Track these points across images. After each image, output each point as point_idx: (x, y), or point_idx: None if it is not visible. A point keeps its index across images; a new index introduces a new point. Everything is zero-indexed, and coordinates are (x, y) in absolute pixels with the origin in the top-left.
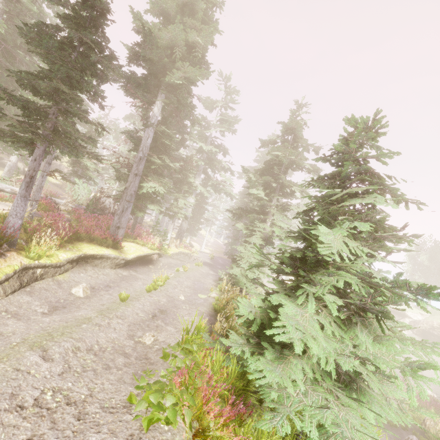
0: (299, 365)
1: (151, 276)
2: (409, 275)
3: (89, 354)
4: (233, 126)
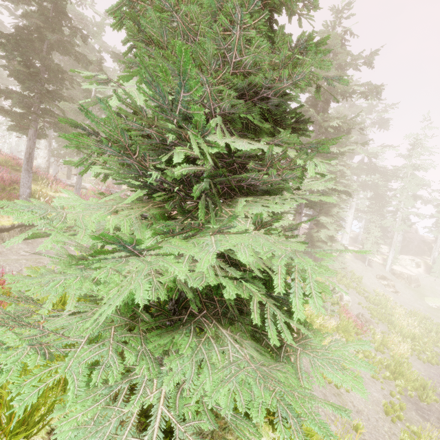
0: None
1: None
2: None
3: None
4: None
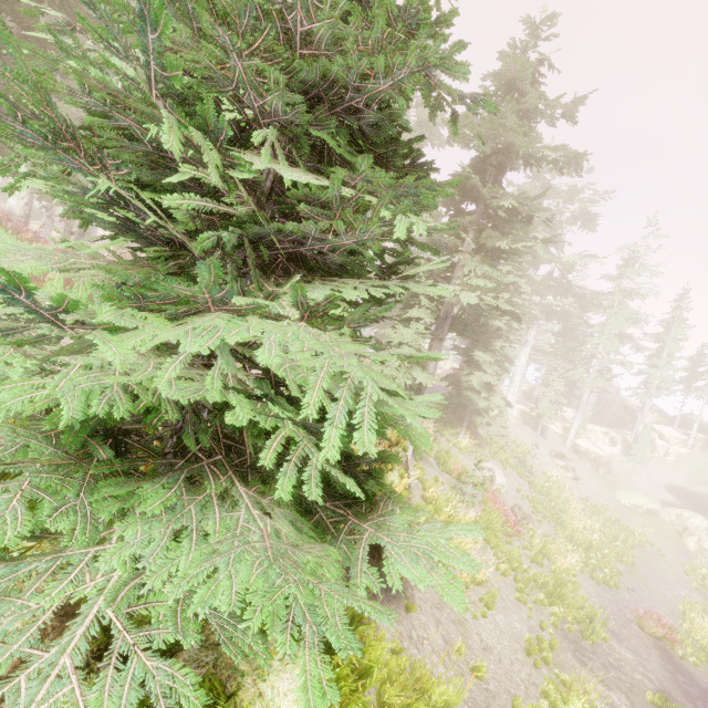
0: None
1: None
2: None
3: None
4: (437, 133)
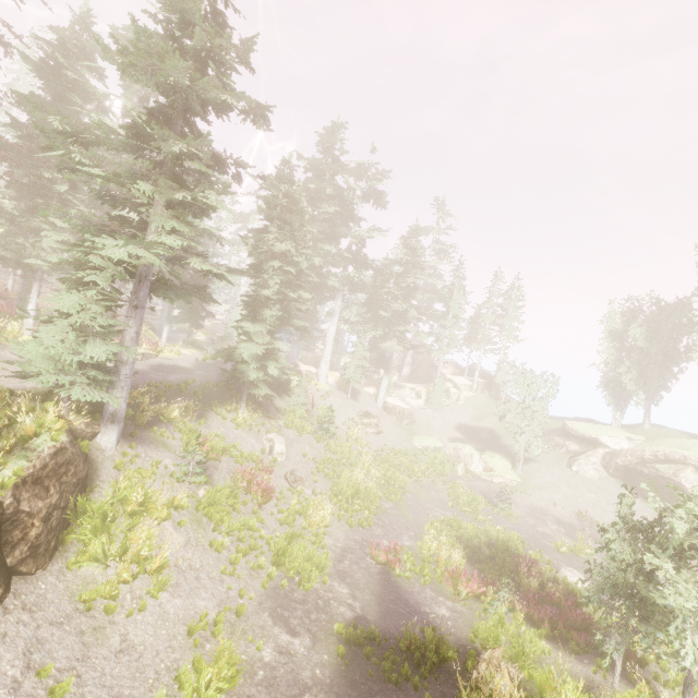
0: None
1: None
2: (610, 370)
3: None
4: None
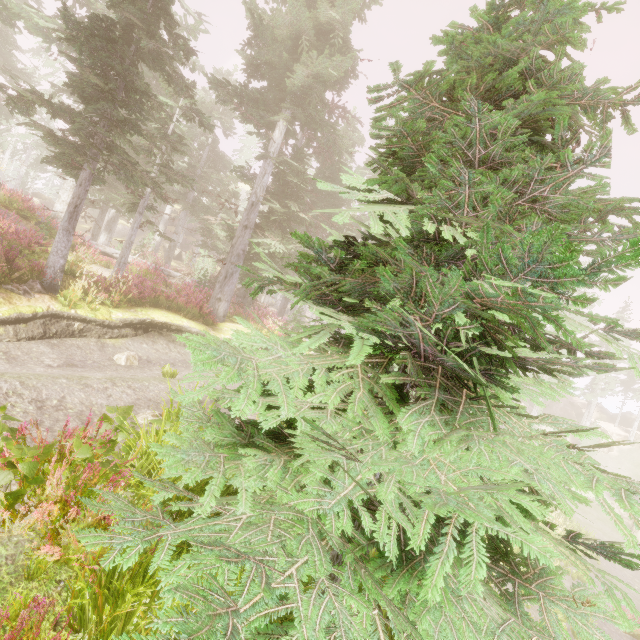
0: (253, 460)
1: None
2: None
3: (30, 405)
4: None
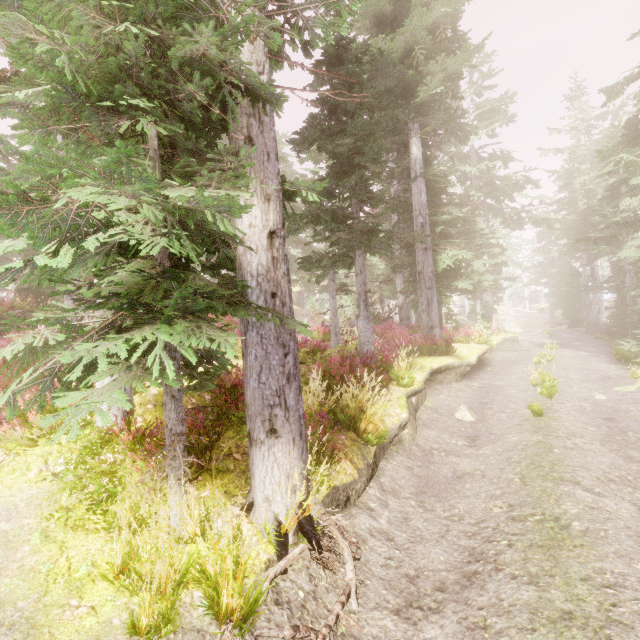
0: None
1: (509, 379)
2: None
3: (620, 486)
4: (506, 112)
